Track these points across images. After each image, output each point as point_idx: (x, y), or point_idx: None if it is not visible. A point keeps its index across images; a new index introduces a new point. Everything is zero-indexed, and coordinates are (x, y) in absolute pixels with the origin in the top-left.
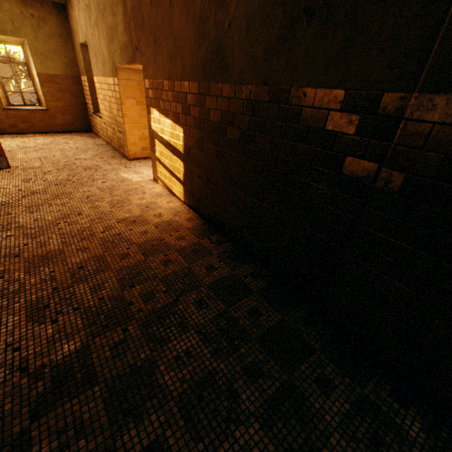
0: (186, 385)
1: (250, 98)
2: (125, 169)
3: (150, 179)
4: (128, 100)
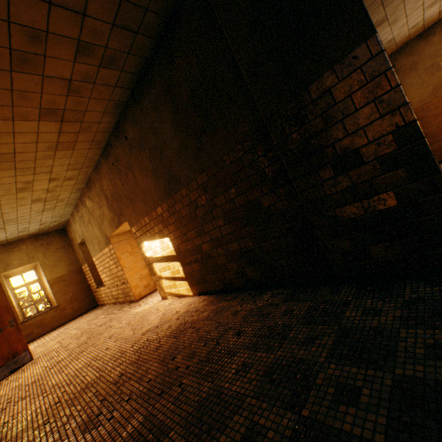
0: (255, 381)
1: (199, 185)
2: (135, 308)
3: (159, 300)
4: (123, 255)
